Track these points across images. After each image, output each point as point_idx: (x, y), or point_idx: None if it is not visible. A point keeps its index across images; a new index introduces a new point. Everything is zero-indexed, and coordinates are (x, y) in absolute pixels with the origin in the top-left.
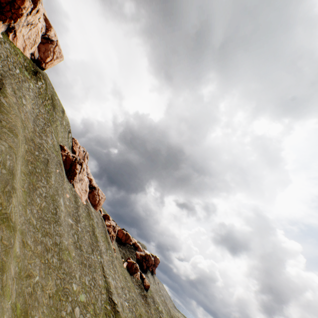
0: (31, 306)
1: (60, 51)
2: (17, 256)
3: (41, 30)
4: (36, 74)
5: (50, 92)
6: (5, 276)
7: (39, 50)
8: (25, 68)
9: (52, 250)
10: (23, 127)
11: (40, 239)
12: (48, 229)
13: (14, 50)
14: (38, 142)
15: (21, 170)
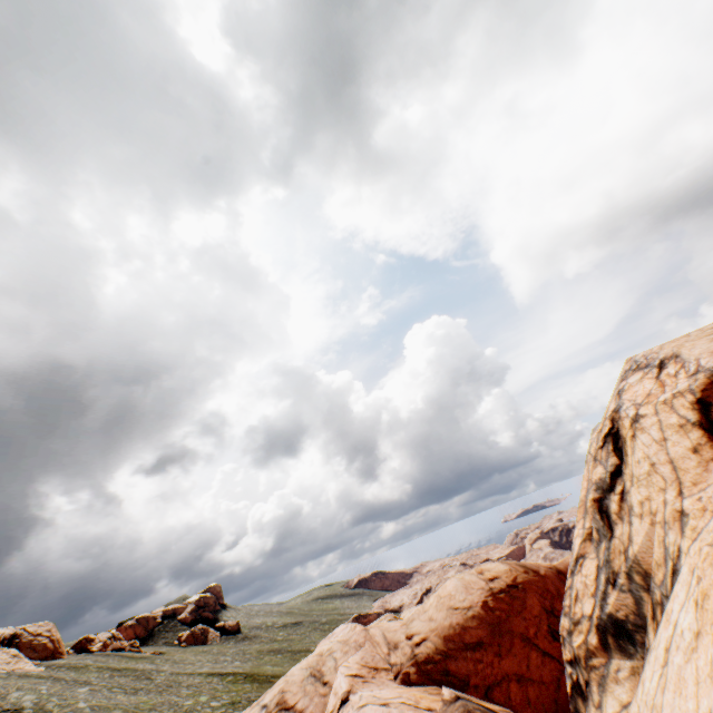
0: None
1: None
2: None
3: None
4: None
5: None
6: None
7: None
8: None
9: None
10: None
11: None
12: None
13: None
14: None
15: None
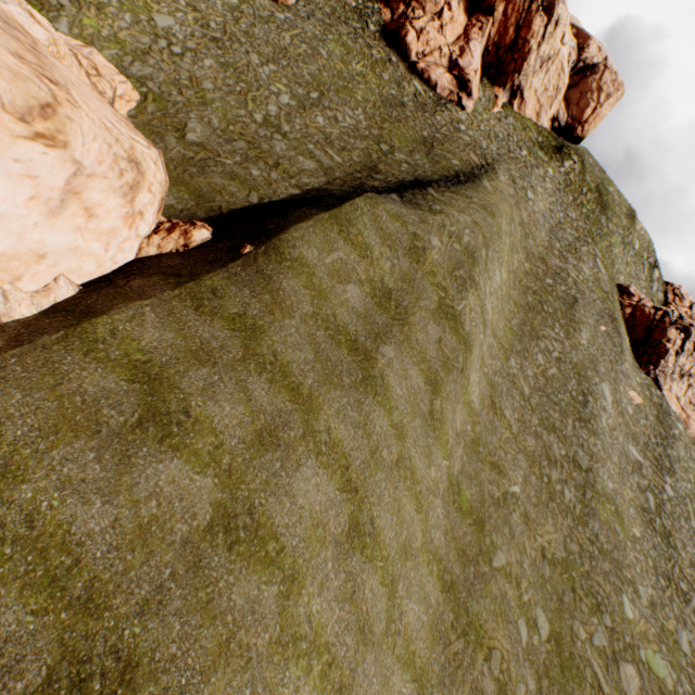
0: (491, 522)
1: (613, 79)
2: (472, 406)
3: (568, 59)
4: (559, 151)
5: (592, 178)
6: (439, 403)
7: (567, 106)
8: (538, 146)
9: (564, 469)
10: (522, 233)
11: (535, 429)
12: (558, 422)
13: (520, 125)
14: (553, 266)
15: (507, 294)
